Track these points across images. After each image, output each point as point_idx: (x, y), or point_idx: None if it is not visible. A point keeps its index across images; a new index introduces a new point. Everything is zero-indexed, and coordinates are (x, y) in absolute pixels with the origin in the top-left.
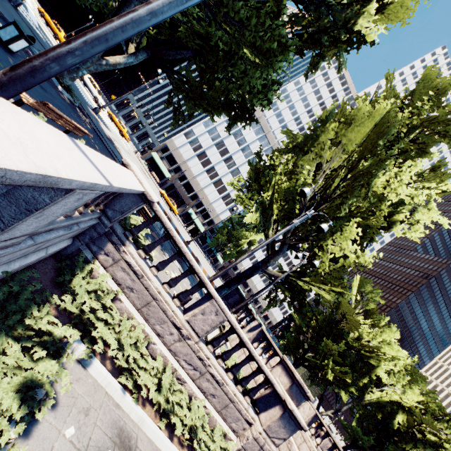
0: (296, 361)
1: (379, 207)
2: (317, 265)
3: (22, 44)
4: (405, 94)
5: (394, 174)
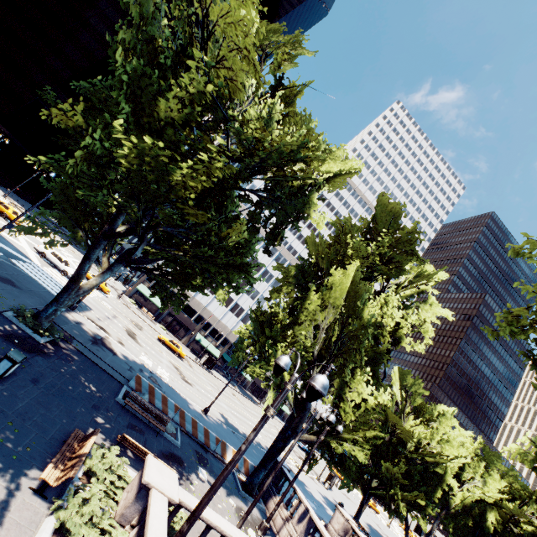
0: (364, 495)
1: (381, 335)
2: (341, 431)
3: (15, 367)
4: (369, 222)
5: (383, 301)
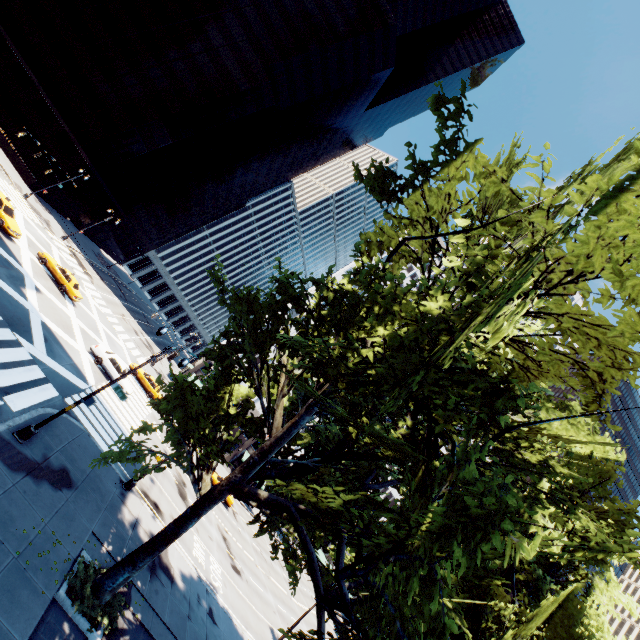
0: None
1: None
2: None
3: None
4: None
5: None
